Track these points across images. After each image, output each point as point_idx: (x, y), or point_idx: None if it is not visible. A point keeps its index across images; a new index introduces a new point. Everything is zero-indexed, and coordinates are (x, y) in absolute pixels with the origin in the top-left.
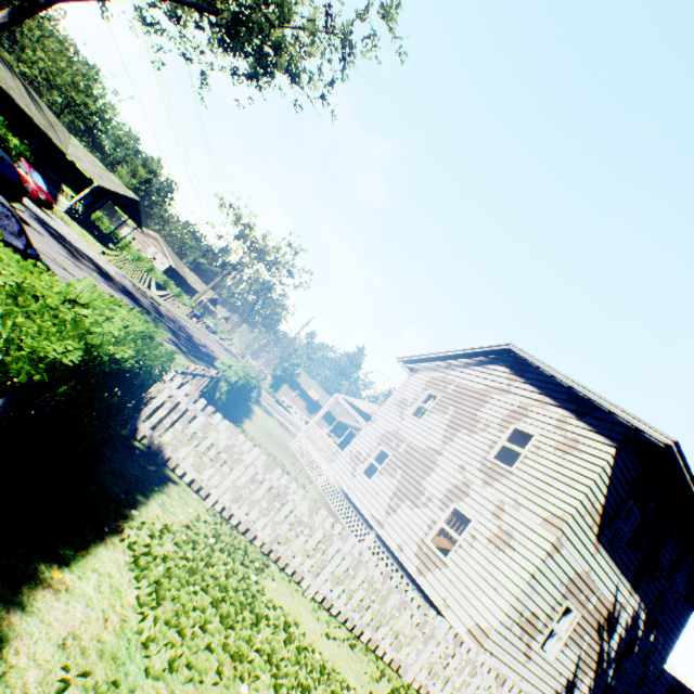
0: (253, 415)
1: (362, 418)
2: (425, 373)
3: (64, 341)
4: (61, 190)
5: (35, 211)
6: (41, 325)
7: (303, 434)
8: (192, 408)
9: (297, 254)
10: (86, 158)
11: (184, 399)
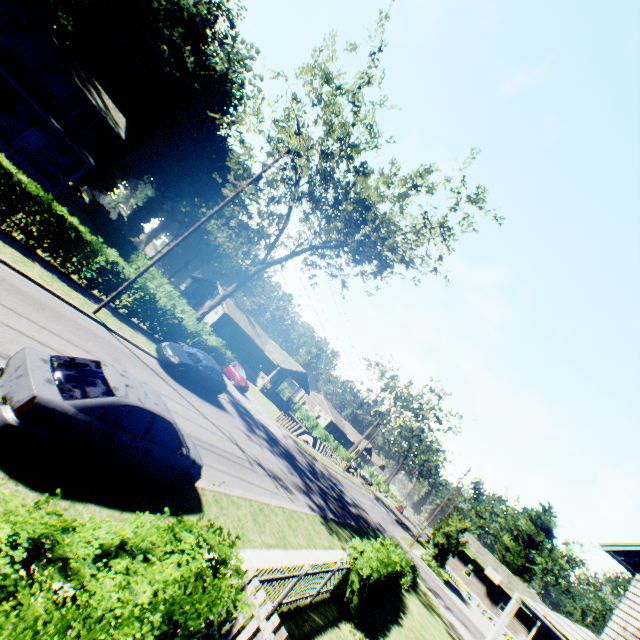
0: (403, 615)
1: None
2: None
3: (42, 639)
4: (259, 374)
5: (234, 396)
6: None
7: None
8: None
9: (440, 398)
10: (275, 350)
11: (271, 637)
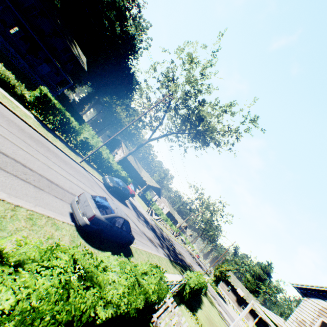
0: (202, 305)
1: (274, 324)
2: (316, 301)
3: (140, 295)
4: (137, 187)
5: (130, 199)
6: (138, 297)
7: (232, 326)
8: (173, 310)
9: (224, 206)
10: (146, 175)
11: (170, 304)
